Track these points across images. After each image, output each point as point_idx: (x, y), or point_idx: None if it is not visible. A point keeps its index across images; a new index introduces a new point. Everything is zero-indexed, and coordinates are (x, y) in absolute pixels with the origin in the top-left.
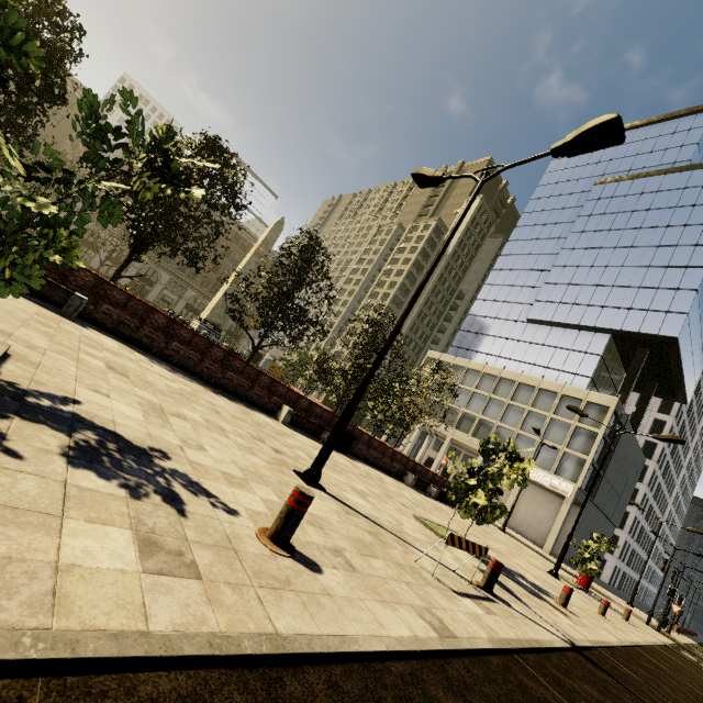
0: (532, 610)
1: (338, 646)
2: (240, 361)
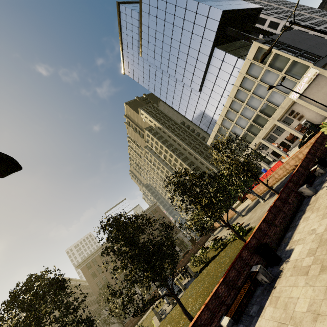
0: None
1: None
2: None
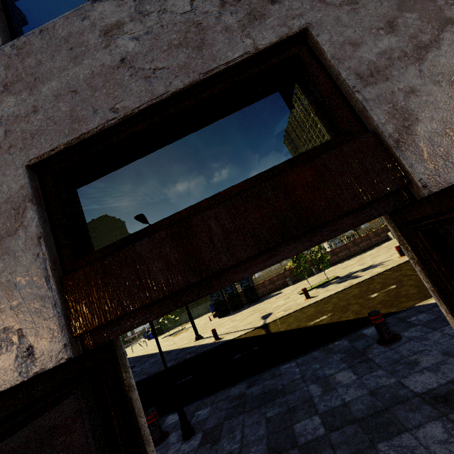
0: None
1: None
2: (358, 239)
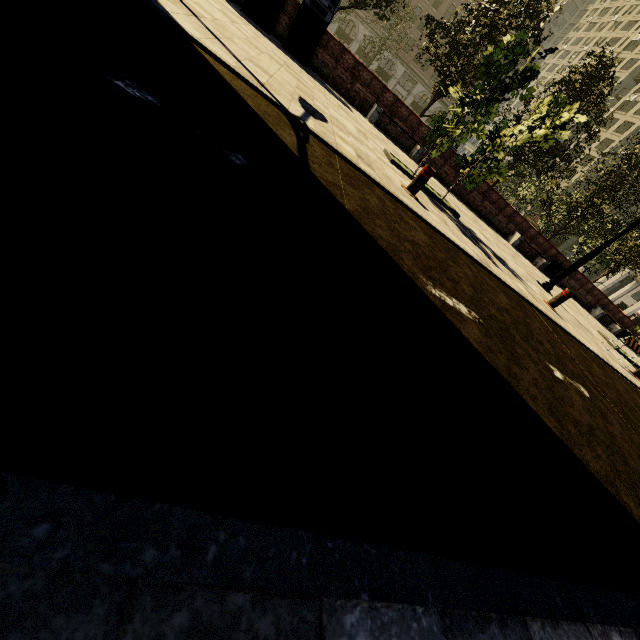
0: None
1: (576, 337)
2: (496, 195)
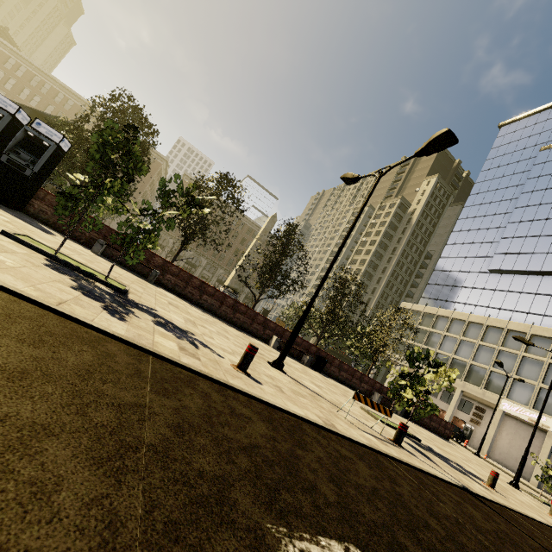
0: (440, 467)
1: (257, 396)
2: (244, 306)
